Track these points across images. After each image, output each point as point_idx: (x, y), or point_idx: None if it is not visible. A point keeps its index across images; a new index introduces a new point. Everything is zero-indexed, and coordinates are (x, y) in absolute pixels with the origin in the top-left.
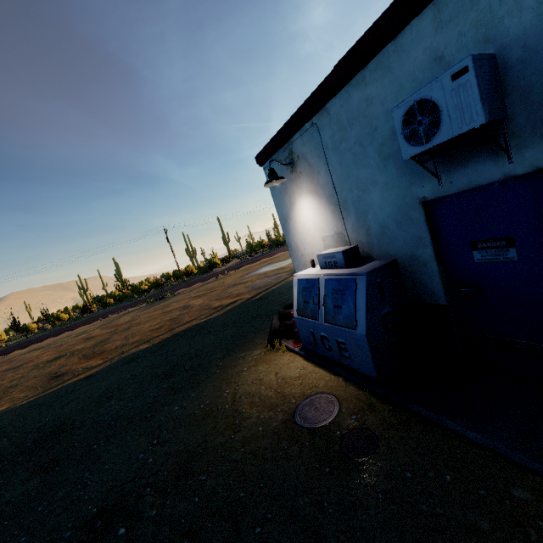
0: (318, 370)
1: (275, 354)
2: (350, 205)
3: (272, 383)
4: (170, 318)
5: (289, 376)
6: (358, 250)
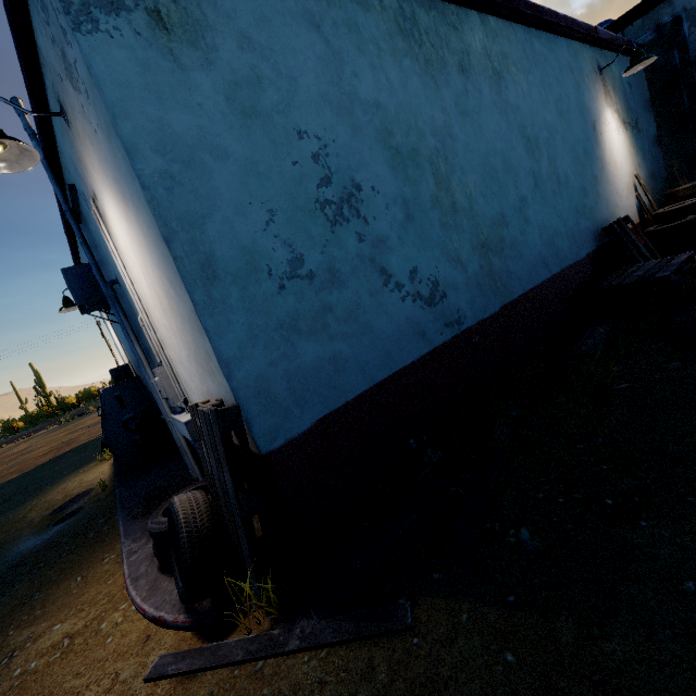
0: (109, 471)
1: (103, 463)
2: (117, 331)
3: (70, 489)
4: (68, 440)
5: (87, 480)
6: (129, 367)
